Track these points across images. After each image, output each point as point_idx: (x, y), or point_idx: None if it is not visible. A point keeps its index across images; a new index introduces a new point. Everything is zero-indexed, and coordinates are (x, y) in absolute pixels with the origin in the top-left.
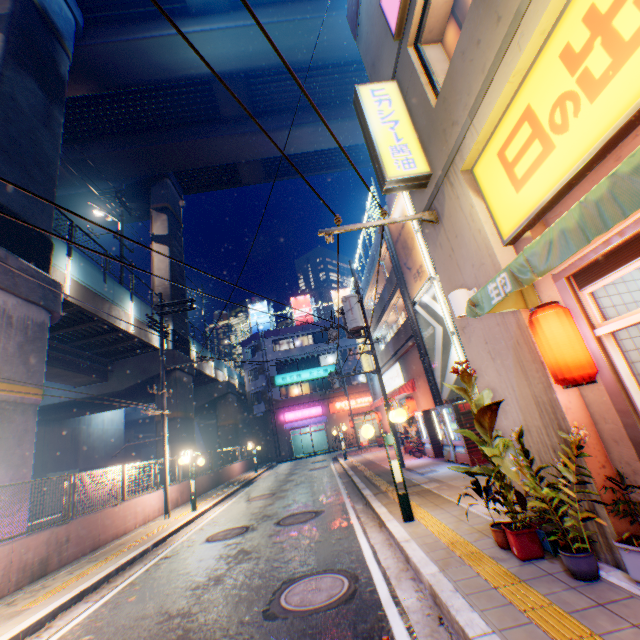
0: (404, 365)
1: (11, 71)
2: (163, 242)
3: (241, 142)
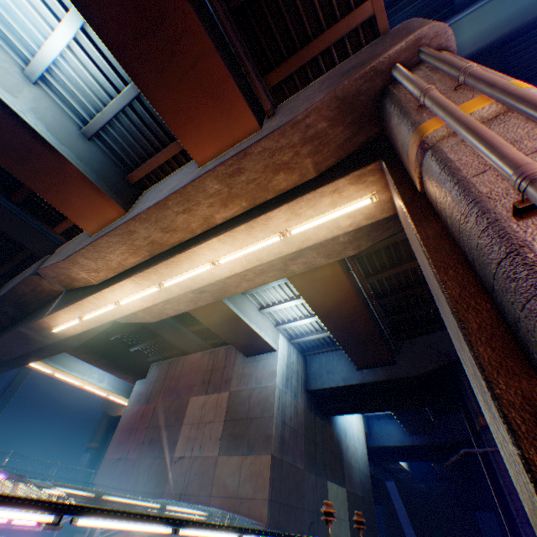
0: None
1: None
2: None
3: None
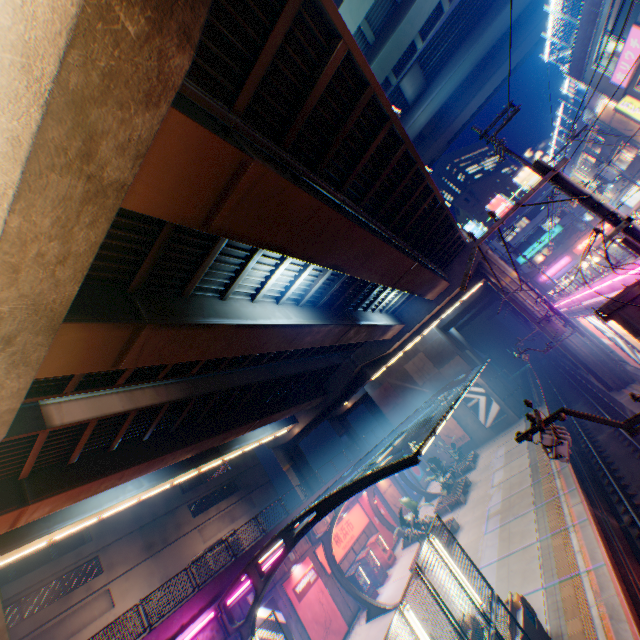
0: None
1: None
2: None
3: (439, 141)
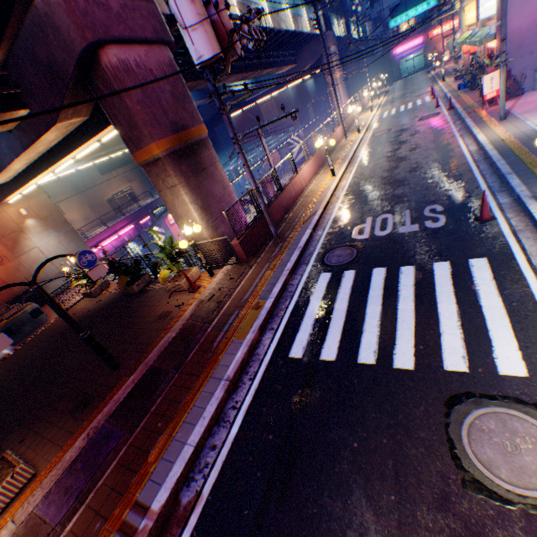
0: None
1: None
2: None
3: None
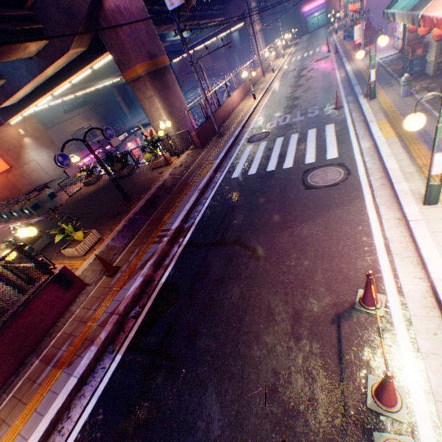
0: None
1: None
2: None
3: None
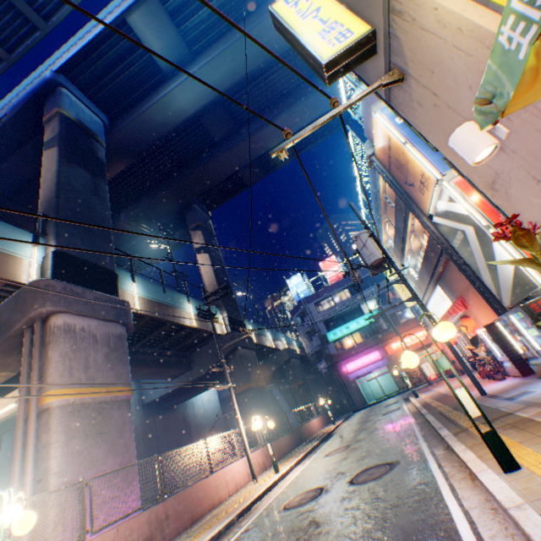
0: (445, 286)
1: (65, 167)
2: (203, 251)
3: (234, 153)
